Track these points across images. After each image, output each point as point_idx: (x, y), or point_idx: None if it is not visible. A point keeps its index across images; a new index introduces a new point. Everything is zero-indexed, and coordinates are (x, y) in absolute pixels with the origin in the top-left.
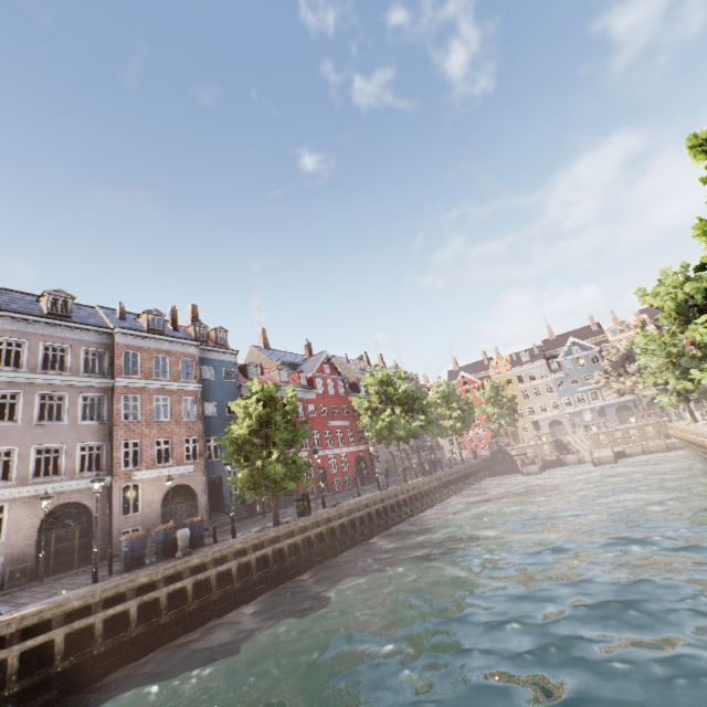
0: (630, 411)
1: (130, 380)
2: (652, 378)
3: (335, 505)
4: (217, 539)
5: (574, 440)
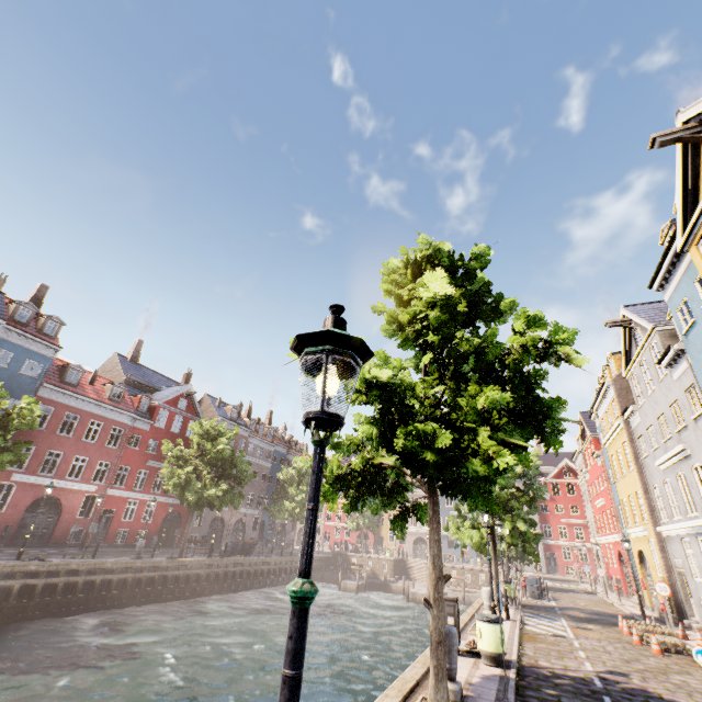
0: None
1: None
2: None
3: (31, 559)
4: None
5: (418, 565)
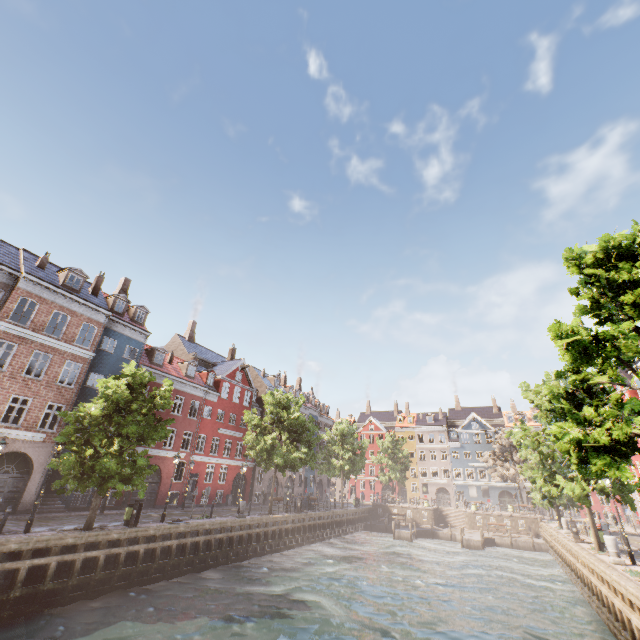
0: (511, 498)
1: (14, 327)
2: (530, 472)
3: (174, 521)
4: (2, 529)
5: (454, 513)
